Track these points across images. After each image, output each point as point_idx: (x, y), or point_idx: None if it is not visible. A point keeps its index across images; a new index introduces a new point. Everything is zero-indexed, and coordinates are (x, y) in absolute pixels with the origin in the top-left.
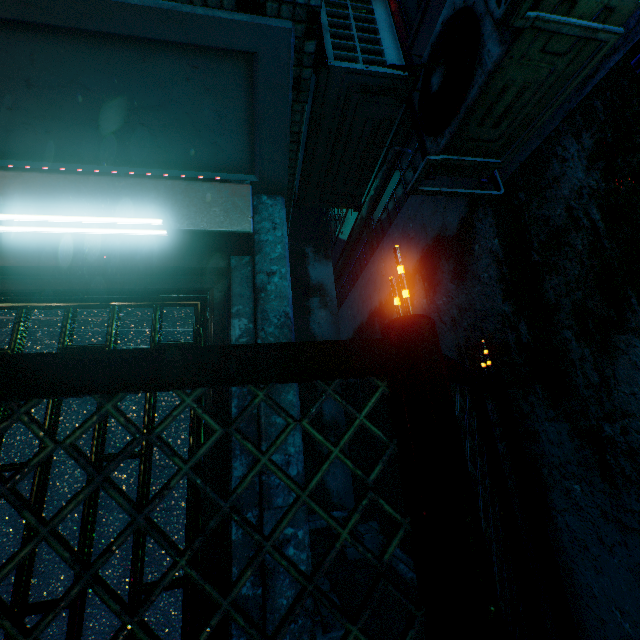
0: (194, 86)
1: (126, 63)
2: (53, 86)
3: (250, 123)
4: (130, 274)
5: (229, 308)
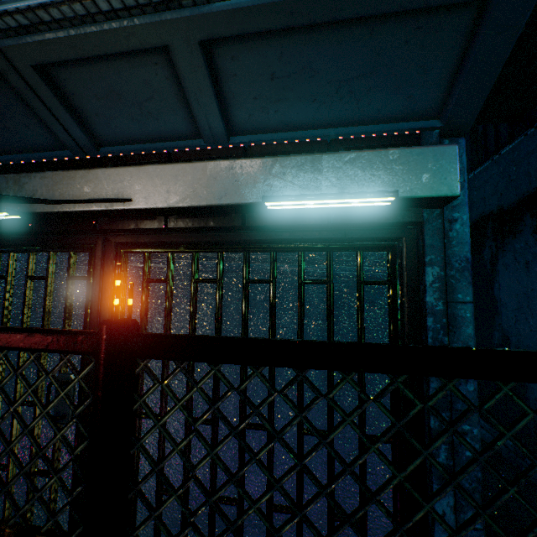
0: (410, 47)
1: (353, 41)
2: (289, 75)
3: (454, 71)
4: (341, 227)
5: (422, 257)
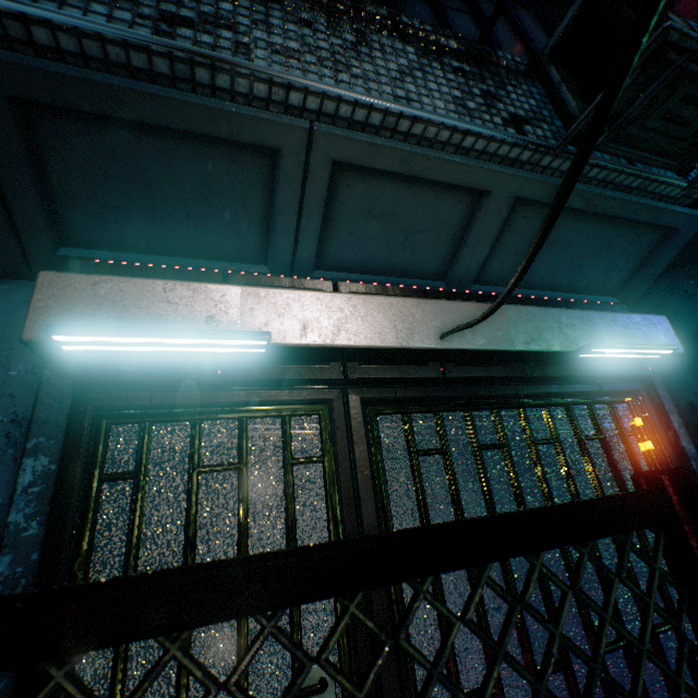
0: (626, 244)
1: (602, 230)
2: (551, 242)
3: (638, 266)
4: (596, 380)
5: (661, 406)
